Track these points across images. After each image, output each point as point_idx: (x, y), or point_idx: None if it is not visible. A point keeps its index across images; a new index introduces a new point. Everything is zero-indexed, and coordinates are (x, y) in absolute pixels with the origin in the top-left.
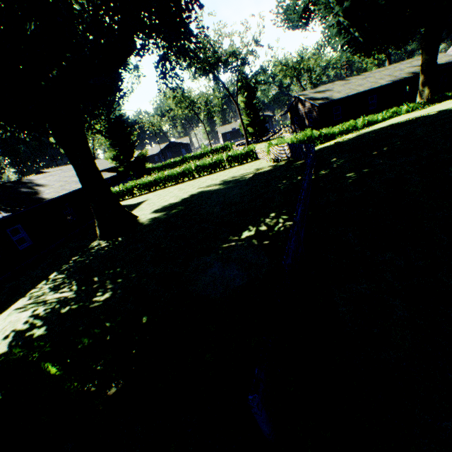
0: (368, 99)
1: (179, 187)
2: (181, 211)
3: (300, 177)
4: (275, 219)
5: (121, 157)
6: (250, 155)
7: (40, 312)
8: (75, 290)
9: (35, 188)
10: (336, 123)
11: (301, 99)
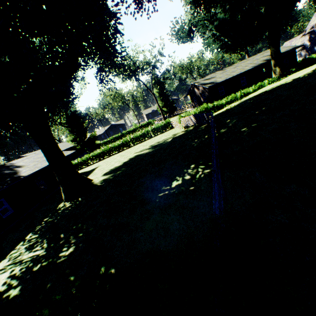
0: (240, 80)
1: (121, 154)
2: (124, 171)
3: (207, 136)
4: (195, 169)
5: (77, 138)
6: (167, 125)
7: (16, 272)
8: (45, 248)
9: (15, 169)
10: (222, 97)
11: (196, 85)
